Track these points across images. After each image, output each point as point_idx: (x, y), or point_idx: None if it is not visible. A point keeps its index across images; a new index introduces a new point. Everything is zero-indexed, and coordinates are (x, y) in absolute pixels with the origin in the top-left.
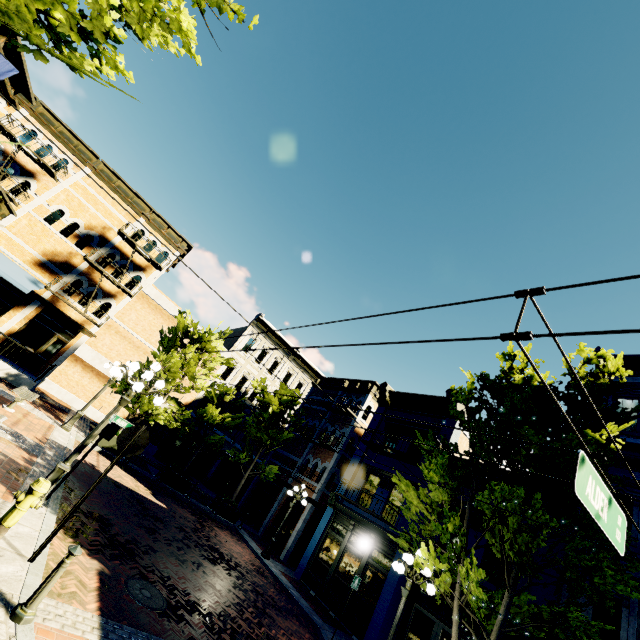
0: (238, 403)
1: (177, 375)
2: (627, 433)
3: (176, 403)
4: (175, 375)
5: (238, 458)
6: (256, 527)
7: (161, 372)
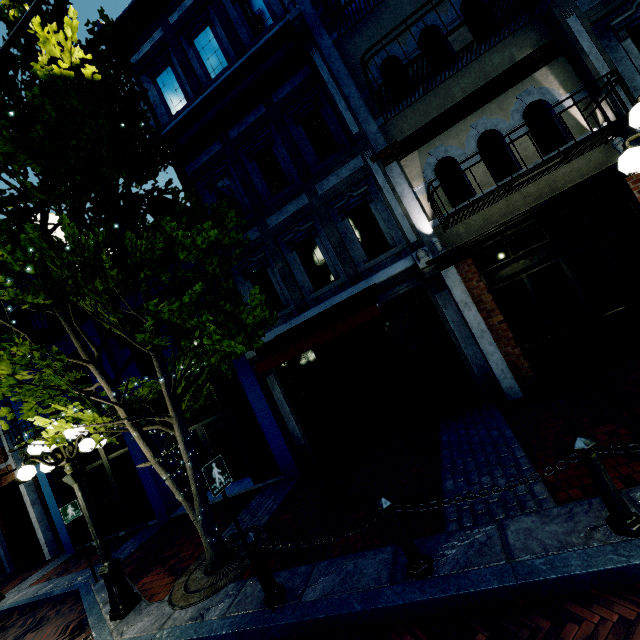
0: None
1: None
2: (183, 110)
3: None
4: None
5: None
6: (4, 569)
7: None
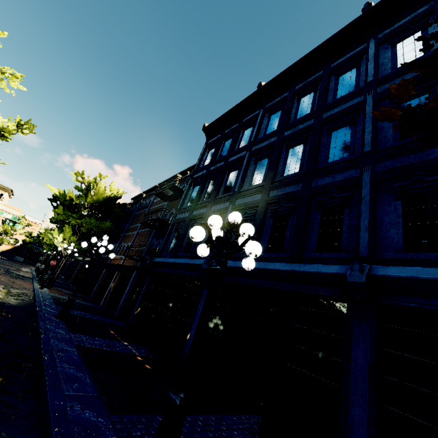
0: (38, 236)
1: (9, 231)
2: None
3: (15, 239)
4: (9, 231)
5: (42, 252)
6: None
7: (2, 230)
